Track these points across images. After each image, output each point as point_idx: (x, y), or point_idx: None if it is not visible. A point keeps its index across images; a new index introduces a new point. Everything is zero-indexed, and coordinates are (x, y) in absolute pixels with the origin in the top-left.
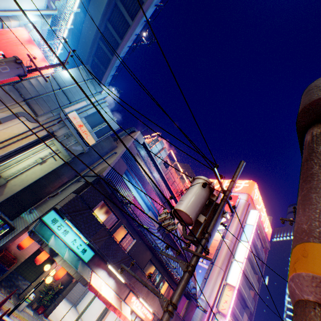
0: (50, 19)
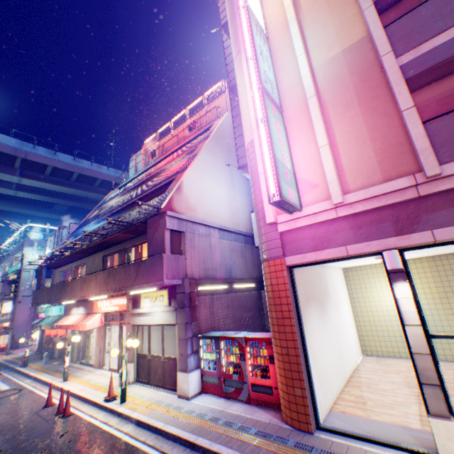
0: (40, 246)
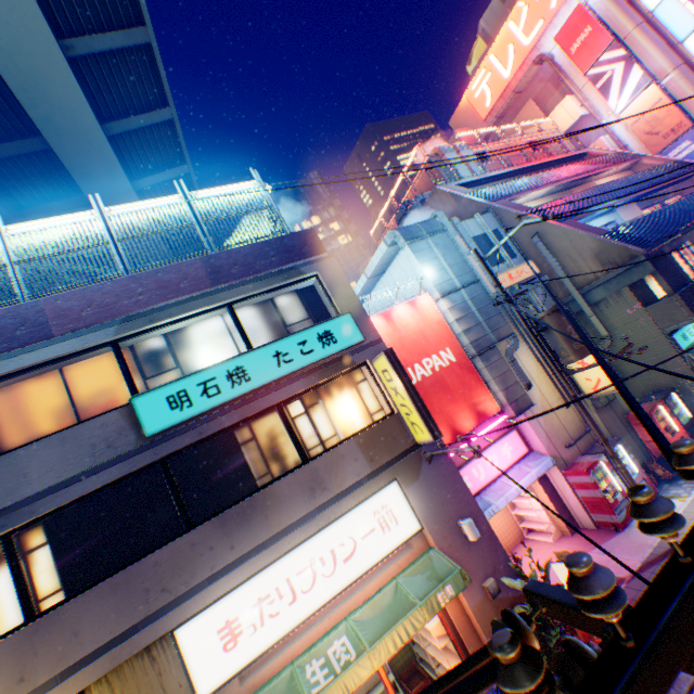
0: None
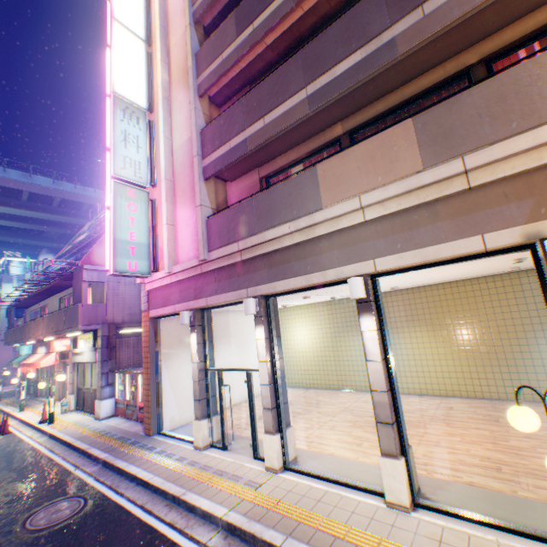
0: (20, 282)
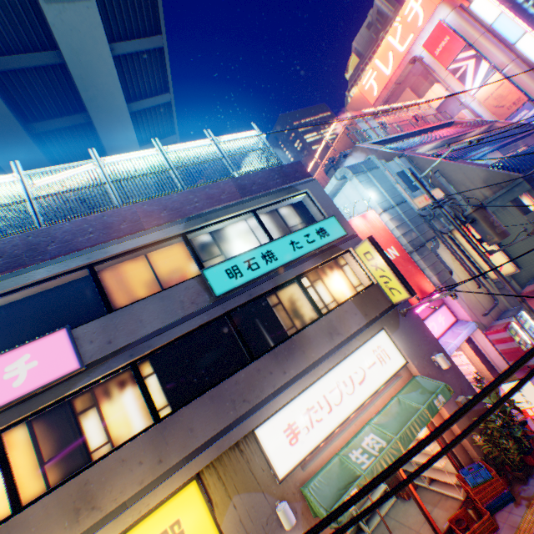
0: None
